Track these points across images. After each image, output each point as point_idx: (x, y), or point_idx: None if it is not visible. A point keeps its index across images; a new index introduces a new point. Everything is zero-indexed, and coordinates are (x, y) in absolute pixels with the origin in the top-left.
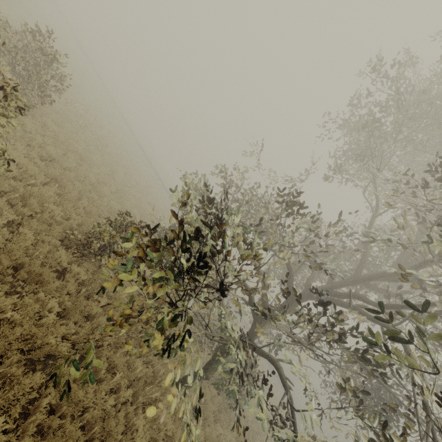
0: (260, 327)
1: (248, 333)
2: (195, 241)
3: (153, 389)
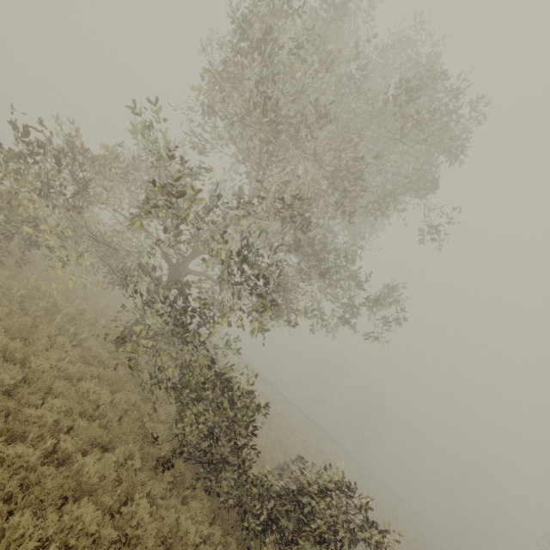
0: (137, 229)
1: (167, 279)
2: (47, 155)
3: (79, 331)
